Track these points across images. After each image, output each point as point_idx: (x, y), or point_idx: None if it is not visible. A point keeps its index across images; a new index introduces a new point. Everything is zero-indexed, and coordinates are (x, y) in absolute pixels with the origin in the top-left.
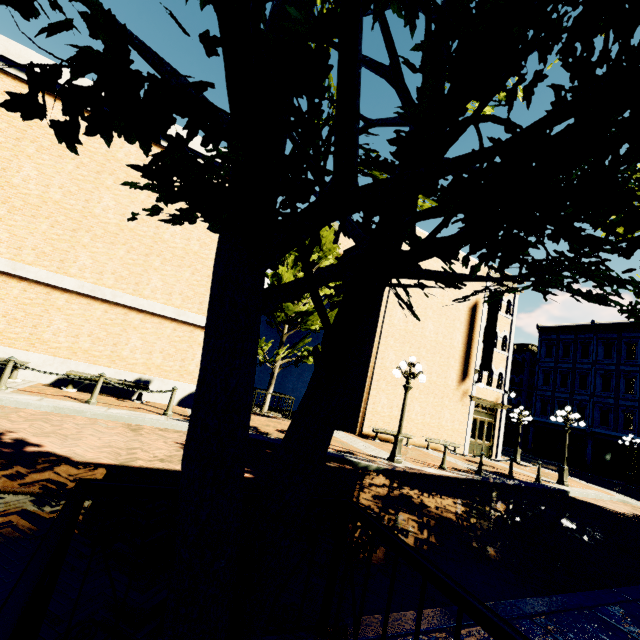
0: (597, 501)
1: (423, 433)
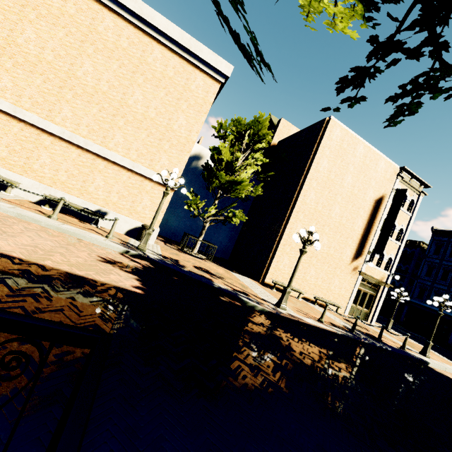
0: None
1: (313, 292)
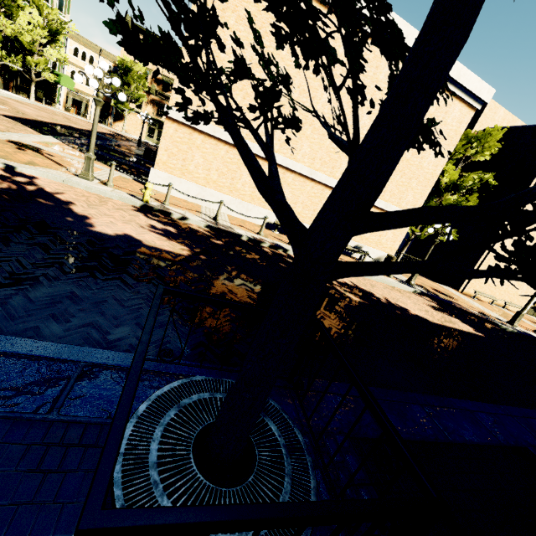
0: None
1: (501, 297)
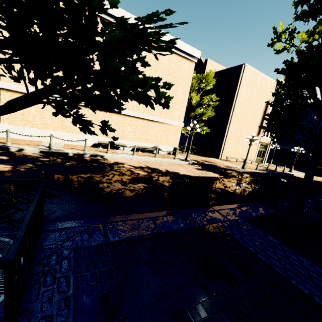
0: (302, 177)
1: (241, 157)
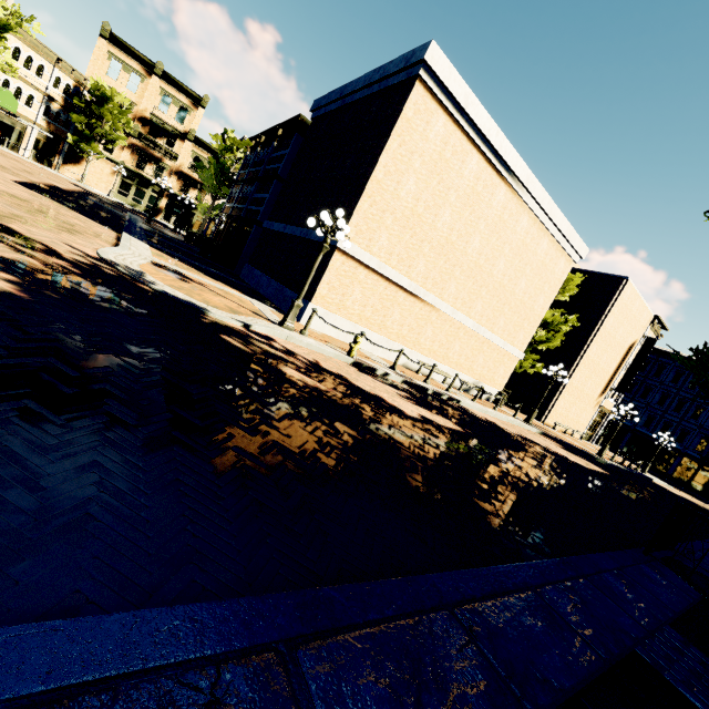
0: (663, 486)
1: (569, 425)
